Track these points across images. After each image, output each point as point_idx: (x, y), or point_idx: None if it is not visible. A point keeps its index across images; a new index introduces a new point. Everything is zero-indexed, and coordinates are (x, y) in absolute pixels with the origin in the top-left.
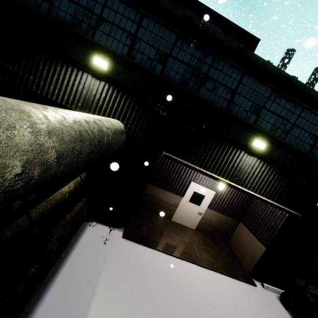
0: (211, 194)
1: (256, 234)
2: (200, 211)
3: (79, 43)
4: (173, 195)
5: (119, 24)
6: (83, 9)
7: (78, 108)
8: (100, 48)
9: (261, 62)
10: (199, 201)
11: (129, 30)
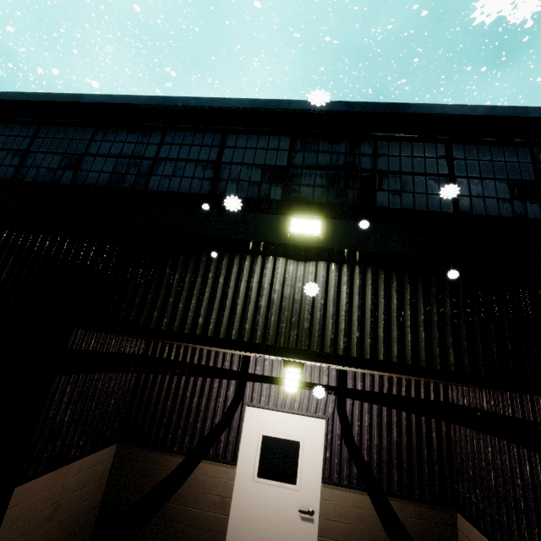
0: (316, 430)
1: None
2: (305, 506)
3: None
4: (207, 467)
5: (3, 146)
6: None
7: None
8: None
9: (239, 104)
10: (291, 468)
11: (19, 147)
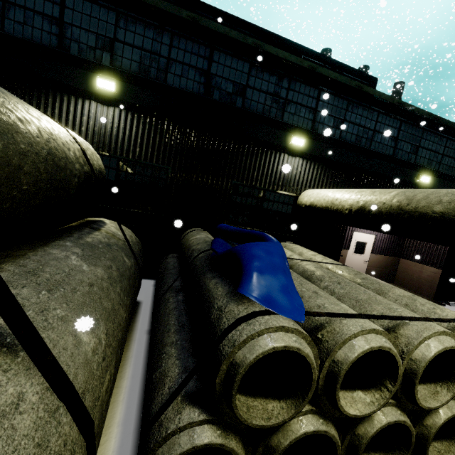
0: (372, 239)
1: (425, 263)
2: (365, 260)
3: (276, 128)
4: None
5: (301, 102)
6: (271, 96)
7: (280, 187)
8: (292, 128)
9: (416, 110)
10: (363, 250)
11: (311, 106)
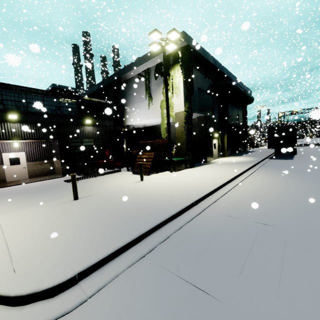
0: (23, 154)
1: (57, 159)
2: (24, 167)
3: None
4: None
5: None
6: None
7: None
8: None
9: None
10: (19, 162)
11: None
